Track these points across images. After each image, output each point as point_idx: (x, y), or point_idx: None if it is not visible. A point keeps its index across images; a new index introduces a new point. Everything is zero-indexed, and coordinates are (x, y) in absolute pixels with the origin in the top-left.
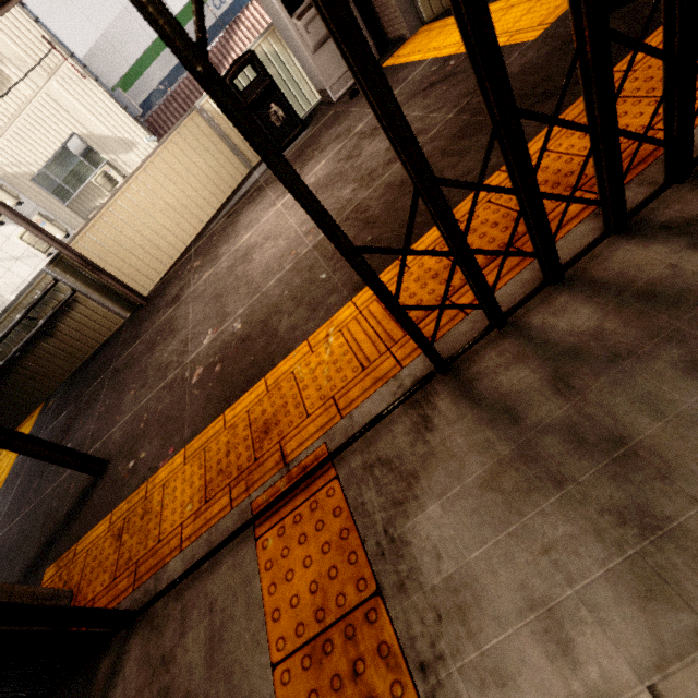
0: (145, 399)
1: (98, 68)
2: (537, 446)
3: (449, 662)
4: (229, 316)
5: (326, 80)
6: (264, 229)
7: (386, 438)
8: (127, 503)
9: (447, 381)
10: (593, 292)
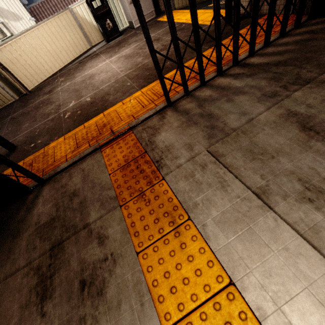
0: (37, 125)
1: None
2: (192, 118)
3: (164, 159)
4: (83, 96)
5: (133, 17)
6: (100, 69)
7: (150, 122)
8: (33, 155)
9: (170, 108)
10: (211, 88)
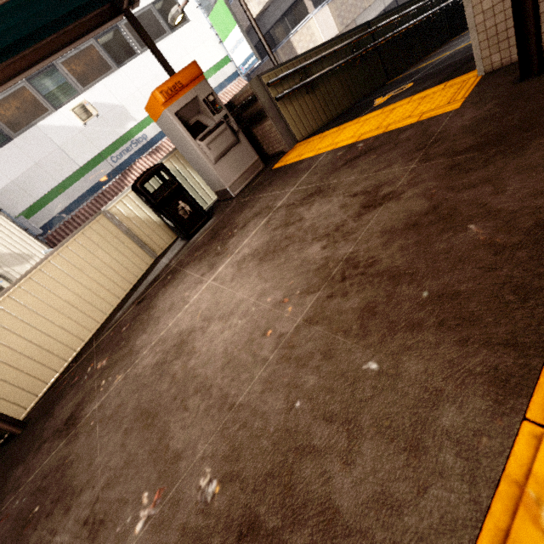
0: None
1: (4, 203)
2: None
3: None
4: (182, 459)
5: (226, 181)
6: (198, 309)
7: None
8: None
9: None
10: None
